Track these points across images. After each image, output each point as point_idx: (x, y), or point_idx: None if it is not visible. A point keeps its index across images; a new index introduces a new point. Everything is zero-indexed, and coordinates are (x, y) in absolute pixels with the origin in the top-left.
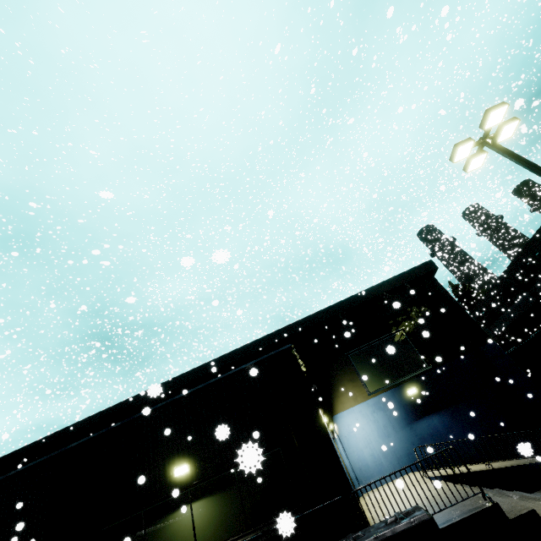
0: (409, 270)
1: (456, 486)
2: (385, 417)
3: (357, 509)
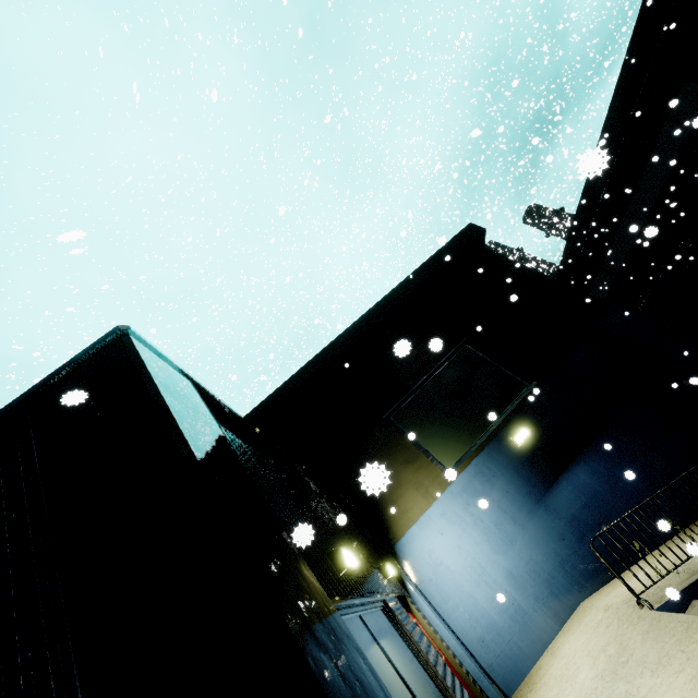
0: (444, 246)
1: None
2: (491, 506)
3: None
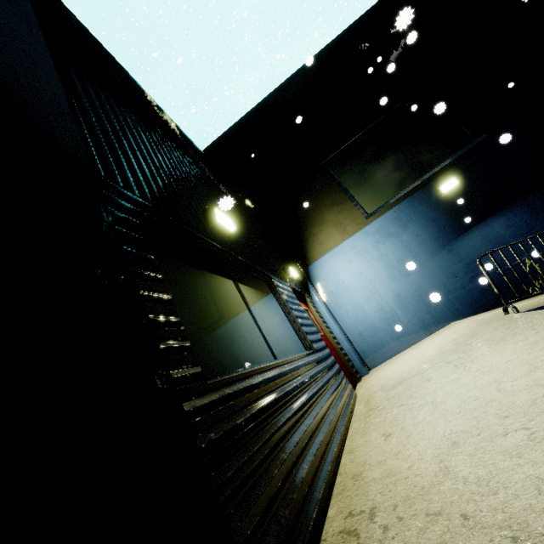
0: None
1: None
2: (398, 245)
3: None
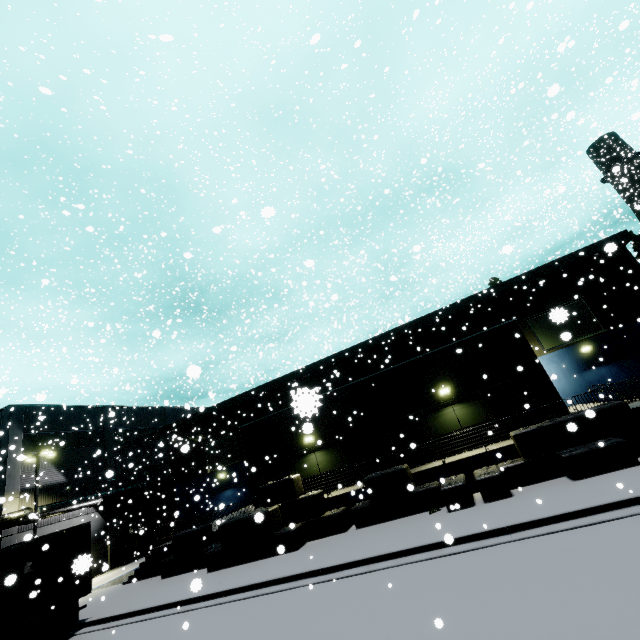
0: (600, 241)
1: (636, 394)
2: (557, 368)
3: (565, 408)
